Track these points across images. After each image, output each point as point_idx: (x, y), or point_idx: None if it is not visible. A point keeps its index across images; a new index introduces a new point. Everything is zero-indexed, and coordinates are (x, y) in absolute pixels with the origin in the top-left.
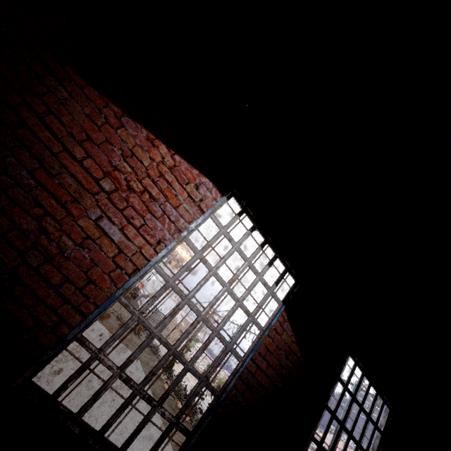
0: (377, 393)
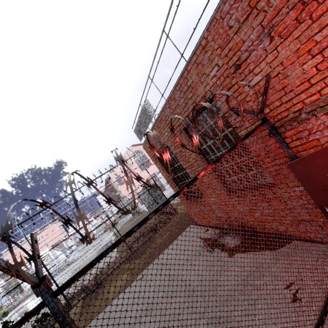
0: None
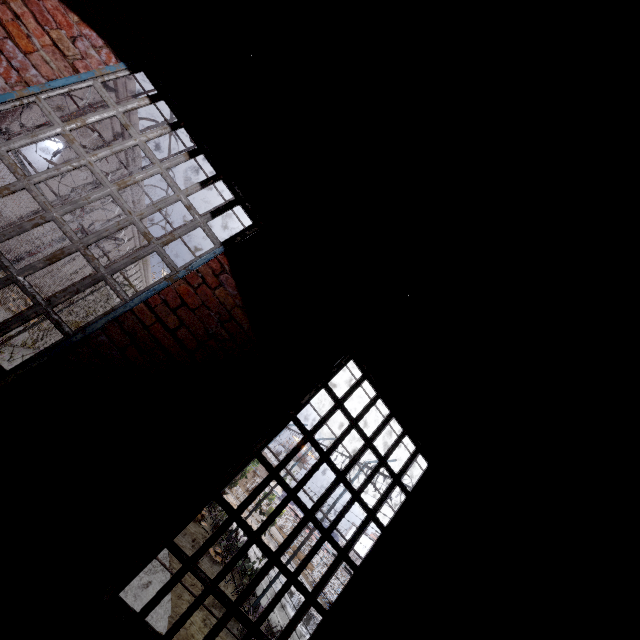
0: (404, 432)
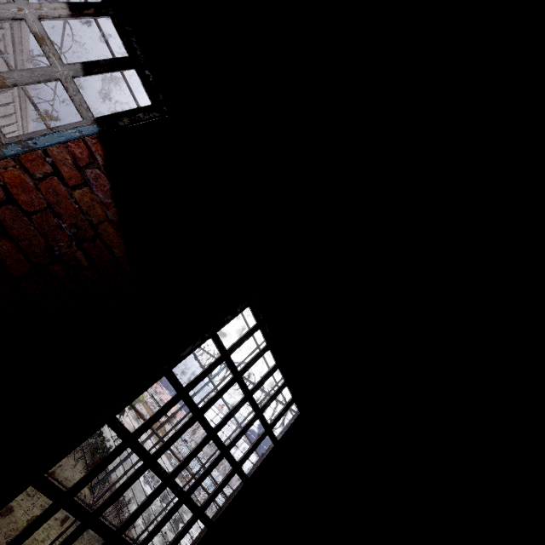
0: (285, 383)
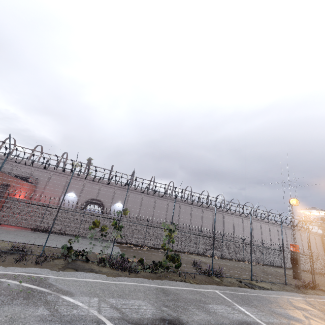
0: None
